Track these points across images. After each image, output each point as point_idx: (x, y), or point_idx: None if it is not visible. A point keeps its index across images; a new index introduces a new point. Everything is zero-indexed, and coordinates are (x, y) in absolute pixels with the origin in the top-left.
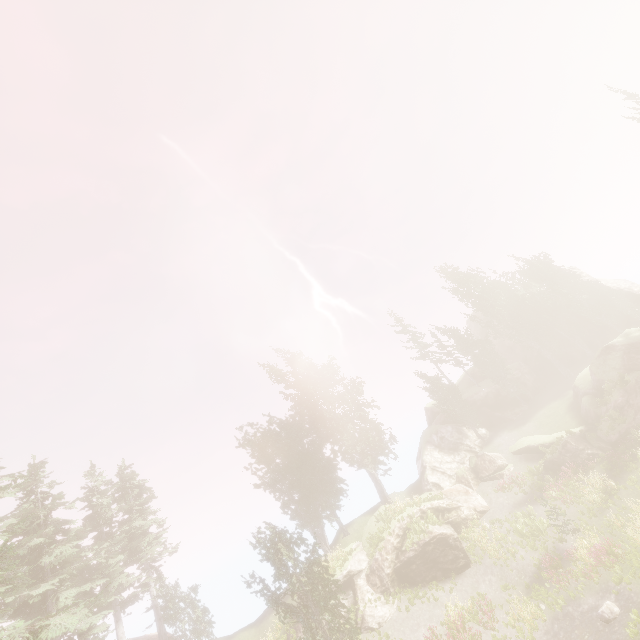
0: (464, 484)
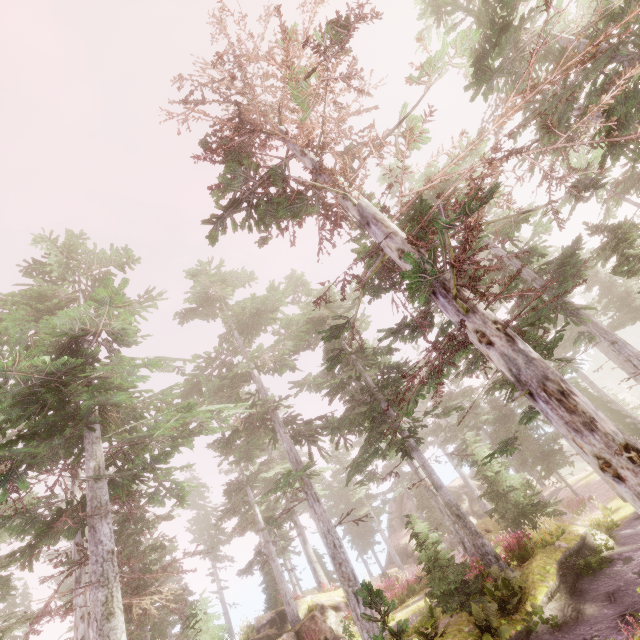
0: (635, 404)
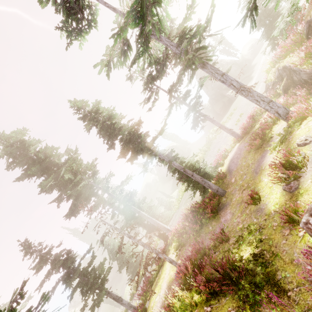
0: None
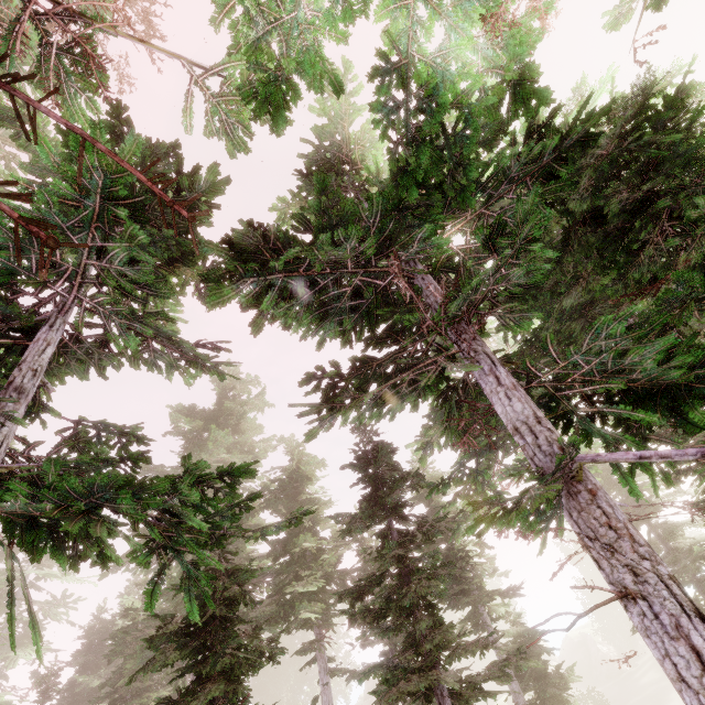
0: None
